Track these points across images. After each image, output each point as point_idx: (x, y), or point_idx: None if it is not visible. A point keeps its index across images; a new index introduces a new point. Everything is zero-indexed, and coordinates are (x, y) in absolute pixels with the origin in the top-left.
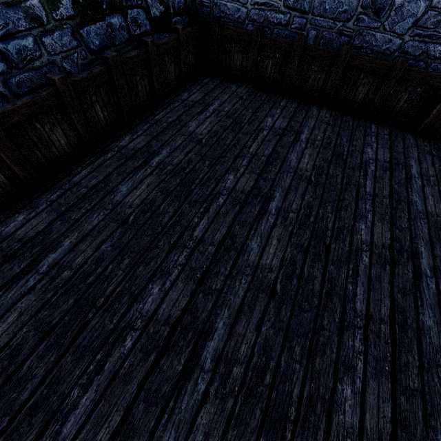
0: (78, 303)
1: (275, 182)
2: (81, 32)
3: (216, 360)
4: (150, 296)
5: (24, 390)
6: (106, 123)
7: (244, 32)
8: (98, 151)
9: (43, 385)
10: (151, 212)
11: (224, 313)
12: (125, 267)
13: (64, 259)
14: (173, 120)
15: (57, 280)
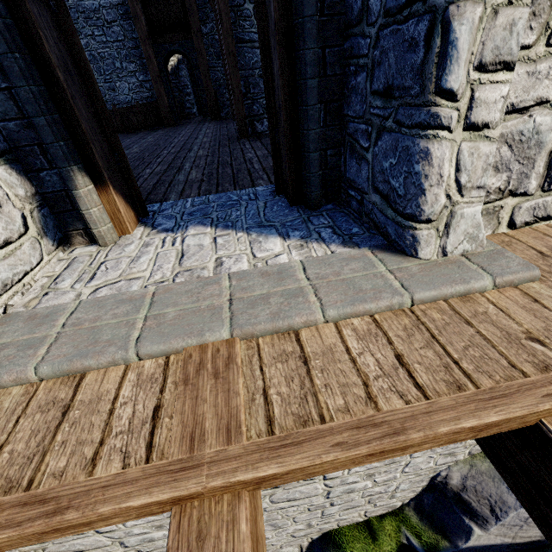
0: None
1: None
2: None
3: None
4: None
5: None
6: None
7: None
8: None
9: None
10: None
11: None
12: None
13: None
14: None
15: None
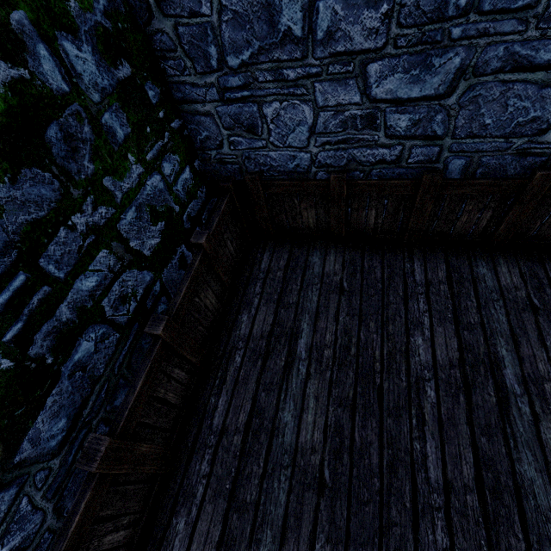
0: None
1: None
2: (17, 457)
3: None
4: None
5: None
6: (133, 524)
7: (312, 184)
8: None
9: None
10: None
11: None
12: None
13: None
14: (247, 417)
15: None
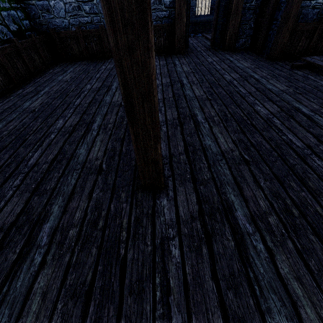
0: (18, 137)
1: (112, 81)
2: None
3: (99, 126)
4: (58, 124)
5: (0, 163)
6: (3, 85)
7: (71, 32)
8: (3, 98)
9: (11, 158)
10: (47, 105)
11: (99, 116)
12: (40, 121)
13: (1, 130)
14: (47, 80)
15: (1, 135)
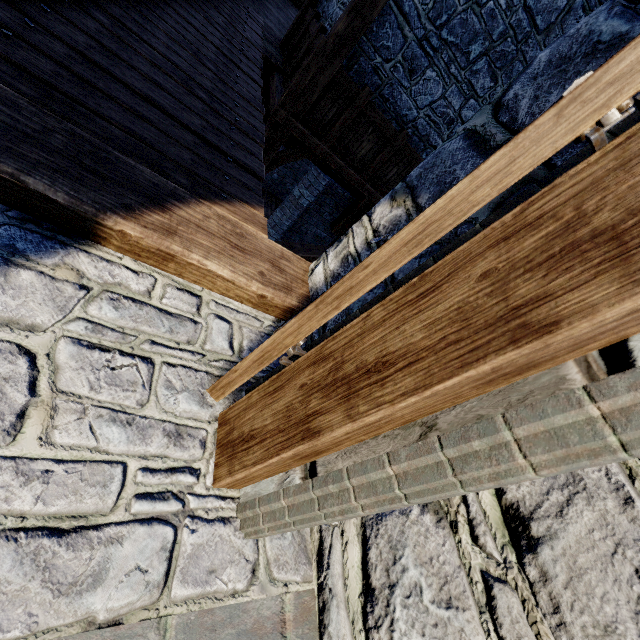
0: None
1: None
2: None
3: None
4: None
5: None
6: None
7: None
8: None
9: None
10: None
11: None
12: None
13: None
14: None
15: None
